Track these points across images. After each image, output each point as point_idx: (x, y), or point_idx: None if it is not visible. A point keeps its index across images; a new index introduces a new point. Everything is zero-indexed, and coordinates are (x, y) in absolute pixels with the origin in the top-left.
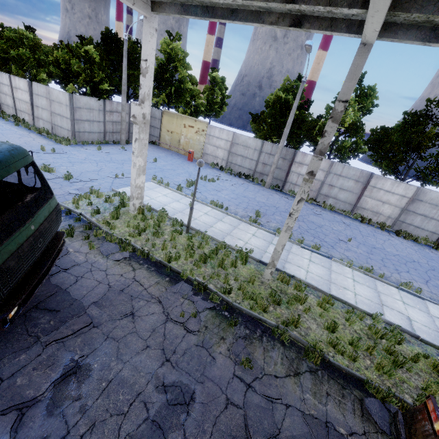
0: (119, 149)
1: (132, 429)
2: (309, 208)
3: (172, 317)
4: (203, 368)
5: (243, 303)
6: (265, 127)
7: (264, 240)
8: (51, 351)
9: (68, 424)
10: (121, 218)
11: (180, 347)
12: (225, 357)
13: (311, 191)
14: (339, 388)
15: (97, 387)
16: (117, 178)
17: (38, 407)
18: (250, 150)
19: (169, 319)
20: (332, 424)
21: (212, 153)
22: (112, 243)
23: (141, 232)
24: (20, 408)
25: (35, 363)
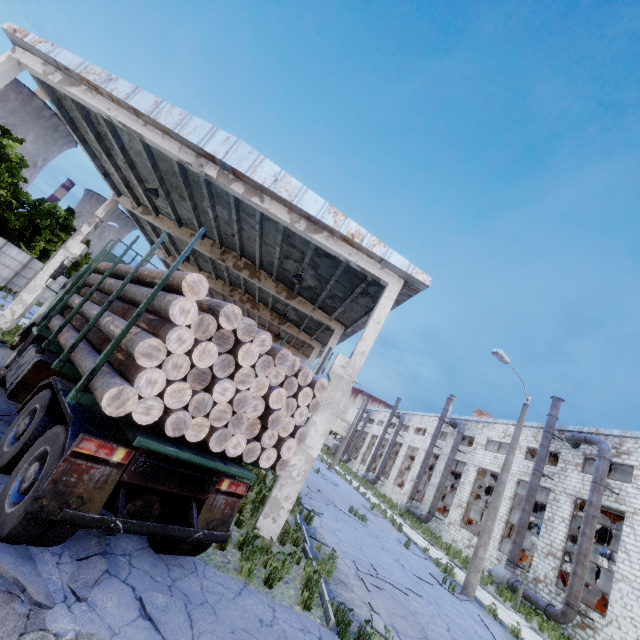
0: None
1: None
2: None
3: None
4: None
5: None
6: None
7: None
8: None
9: None
10: None
11: None
12: None
13: None
14: None
15: None
16: None
17: None
18: None
19: None
20: None
21: None
22: None
23: None
24: None
25: None
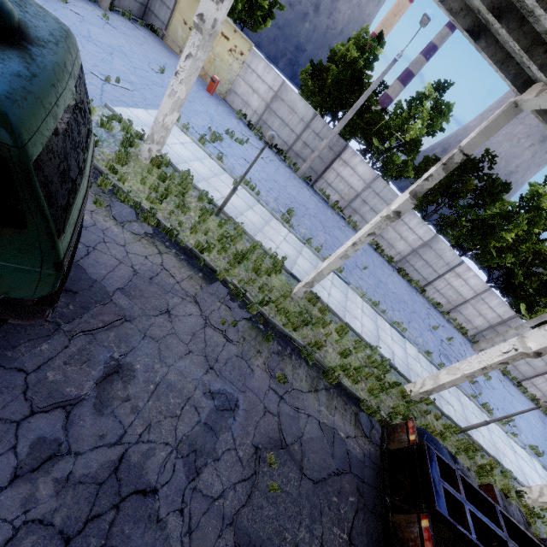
0: (98, 17)
1: (187, 430)
2: (335, 219)
3: (213, 323)
4: (244, 379)
5: (276, 318)
6: (317, 88)
7: (294, 248)
8: (81, 344)
9: (123, 424)
10: (129, 165)
11: (222, 356)
12: (262, 370)
13: (343, 200)
14: (343, 404)
15: (145, 389)
16: (108, 82)
17: (84, 406)
18: (295, 117)
19: (208, 324)
20: (337, 430)
21: (243, 95)
22: (126, 206)
23: (161, 198)
24: (63, 406)
25: (64, 357)
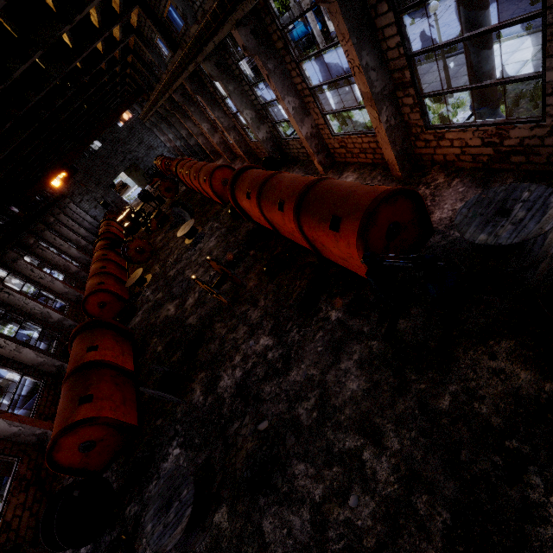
0: None
1: None
2: None
3: None
4: None
5: None
6: None
7: None
8: None
9: None
10: None
11: None
12: None
13: None
14: None
15: None
16: None
17: None
18: None
19: None
20: None
21: None
22: None
23: None
24: None
25: None
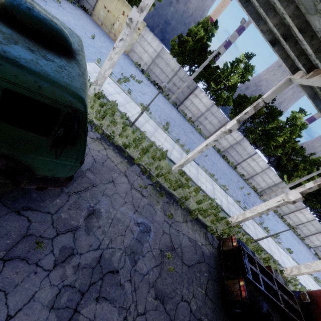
0: (54, 1)
1: (128, 242)
2: (190, 128)
3: (135, 187)
4: (152, 216)
5: (164, 184)
6: None
7: (171, 145)
8: (74, 199)
9: (99, 239)
10: None
11: (141, 204)
12: (160, 211)
13: (194, 116)
14: (199, 228)
15: (107, 222)
16: None
17: (80, 231)
18: (169, 68)
19: (133, 187)
20: (197, 241)
21: (139, 53)
22: None
23: (102, 117)
24: (71, 230)
25: (67, 206)
